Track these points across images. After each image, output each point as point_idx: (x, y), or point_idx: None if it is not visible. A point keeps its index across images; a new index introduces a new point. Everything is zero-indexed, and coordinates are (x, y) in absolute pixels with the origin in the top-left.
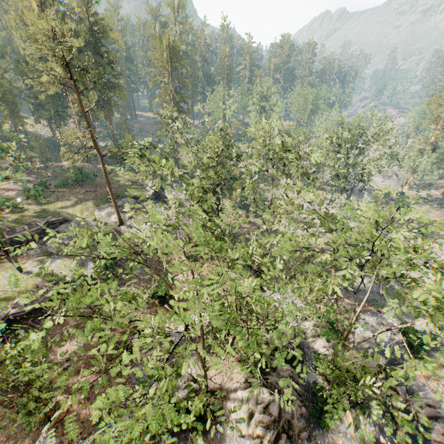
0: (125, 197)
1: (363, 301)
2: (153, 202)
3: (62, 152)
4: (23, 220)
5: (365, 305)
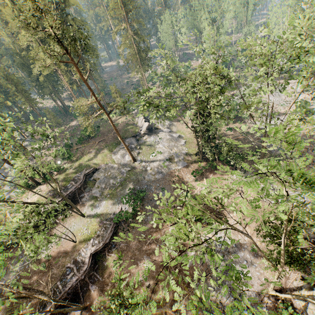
0: (127, 138)
1: None
2: (149, 135)
3: (80, 122)
4: (68, 178)
5: None
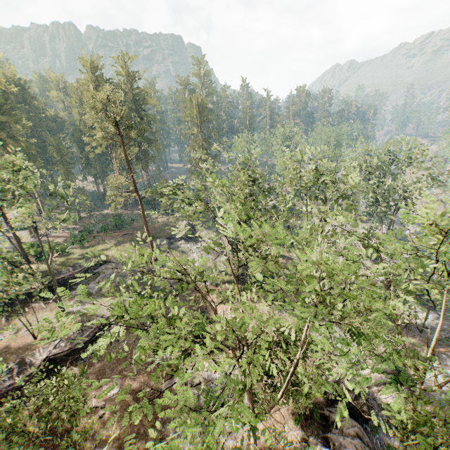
0: (160, 237)
1: (437, 331)
2: (186, 241)
3: (107, 197)
4: (68, 262)
5: (436, 346)
